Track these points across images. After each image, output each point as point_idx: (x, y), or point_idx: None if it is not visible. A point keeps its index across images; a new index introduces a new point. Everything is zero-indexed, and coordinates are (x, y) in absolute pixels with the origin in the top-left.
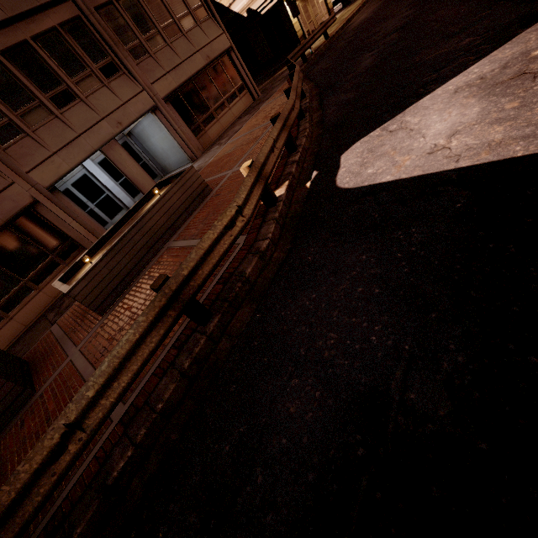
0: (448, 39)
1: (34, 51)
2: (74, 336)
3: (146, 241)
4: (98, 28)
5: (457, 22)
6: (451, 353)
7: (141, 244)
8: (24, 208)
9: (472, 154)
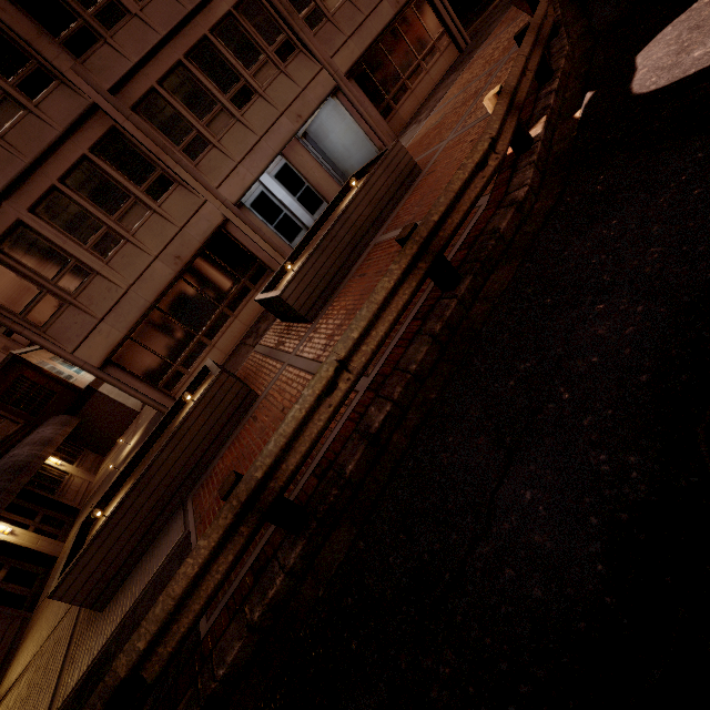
0: None
1: (213, 47)
2: (284, 347)
3: (351, 238)
4: None
5: None
6: None
7: (346, 241)
8: (217, 228)
9: None
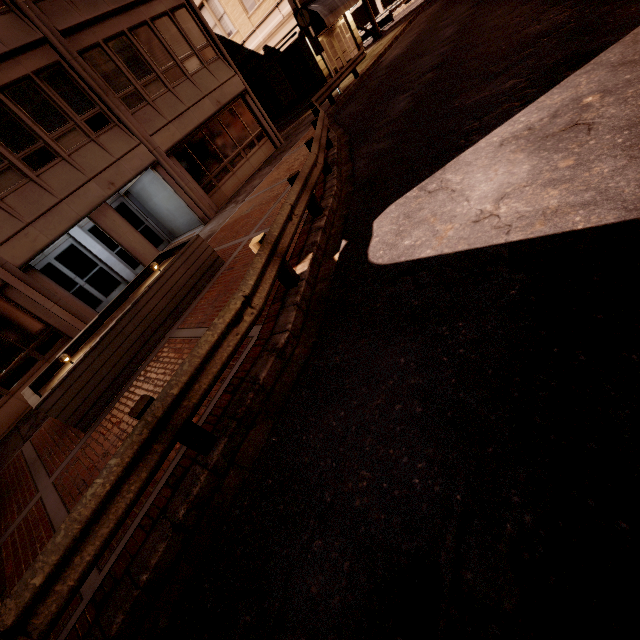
0: (489, 81)
1: (2, 104)
2: (48, 461)
3: (142, 332)
4: (83, 74)
5: (498, 61)
6: (516, 509)
7: (135, 335)
8: None
9: (524, 224)
